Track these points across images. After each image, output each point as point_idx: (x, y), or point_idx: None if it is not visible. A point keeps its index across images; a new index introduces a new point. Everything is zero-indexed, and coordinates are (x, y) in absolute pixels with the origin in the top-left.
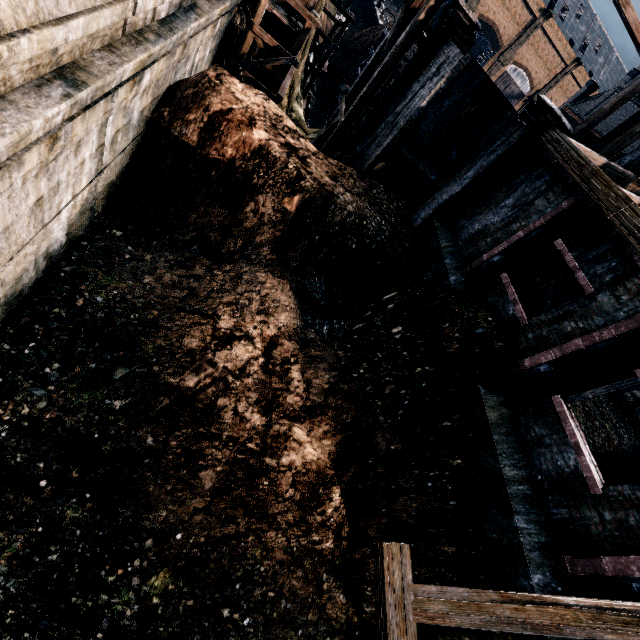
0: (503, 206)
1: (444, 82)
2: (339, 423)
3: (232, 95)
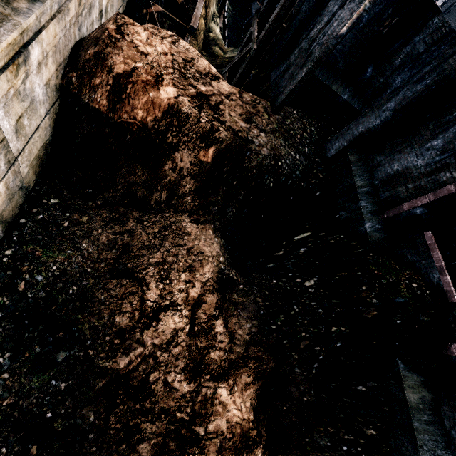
0: (429, 147)
1: (369, 1)
2: (260, 372)
3: (135, 50)
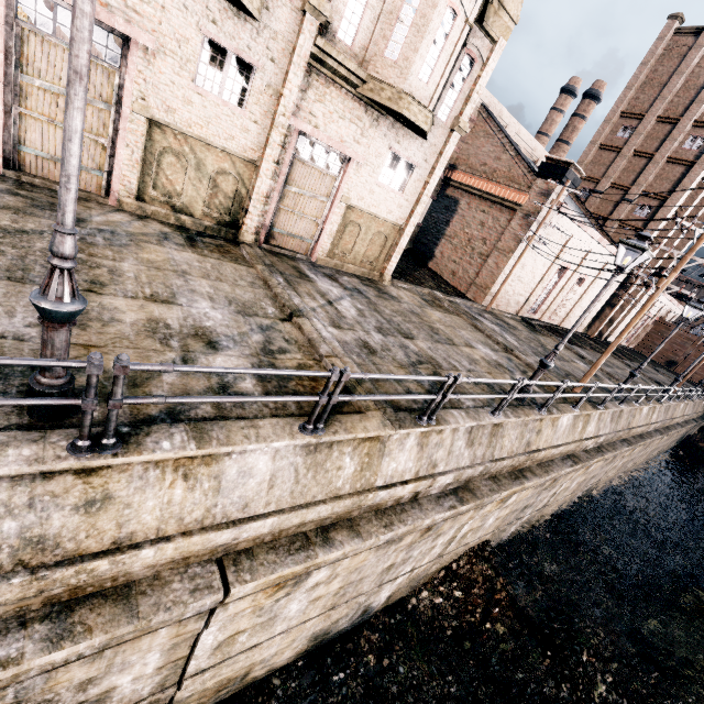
0: None
1: None
2: None
3: None
